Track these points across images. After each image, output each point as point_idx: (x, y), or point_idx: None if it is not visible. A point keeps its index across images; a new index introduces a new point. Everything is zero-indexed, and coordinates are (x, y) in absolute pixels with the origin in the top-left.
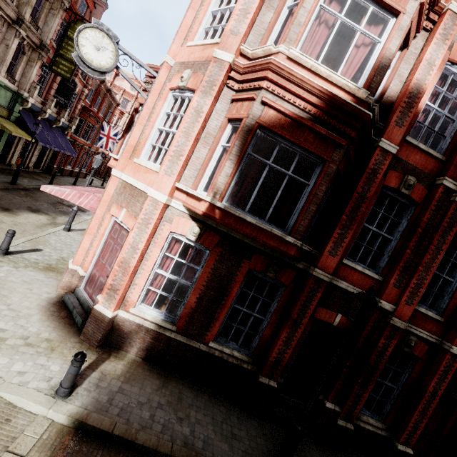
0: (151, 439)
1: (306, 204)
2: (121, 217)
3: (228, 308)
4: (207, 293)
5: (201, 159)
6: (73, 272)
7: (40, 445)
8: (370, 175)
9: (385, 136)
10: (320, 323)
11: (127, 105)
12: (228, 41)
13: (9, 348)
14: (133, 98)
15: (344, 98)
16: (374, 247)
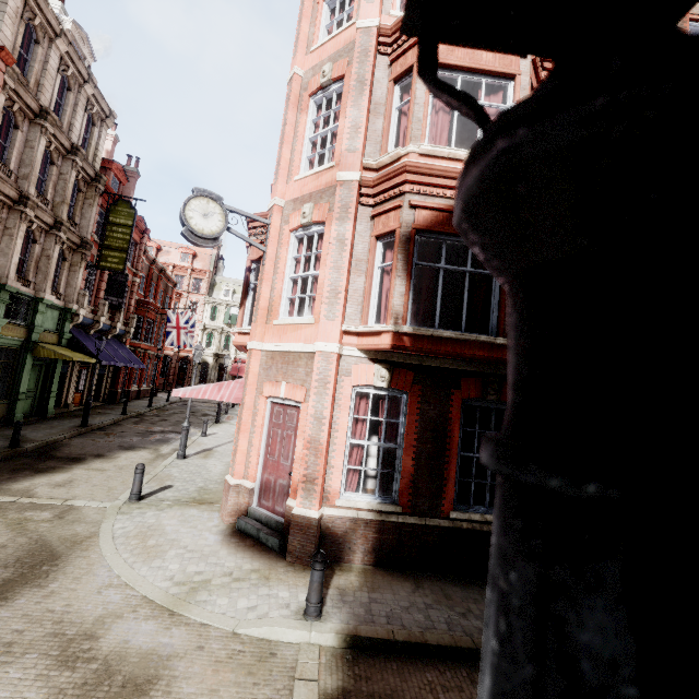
0: (443, 638)
1: (502, 296)
2: (282, 393)
3: (456, 460)
4: (423, 448)
5: (360, 290)
6: (238, 488)
7: (325, 669)
8: None
9: None
10: None
11: (182, 282)
12: (347, 160)
13: (220, 587)
14: (189, 271)
15: None
16: None
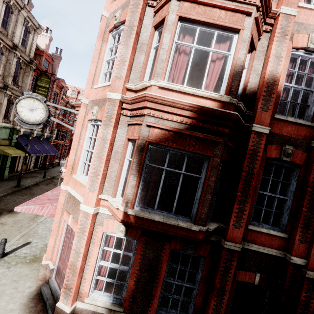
0: None
1: (202, 195)
2: (69, 222)
3: (162, 284)
4: (142, 276)
5: (115, 172)
6: (46, 266)
7: None
8: (251, 155)
9: (256, 121)
10: (243, 283)
11: None
12: (115, 84)
13: None
14: None
15: (211, 106)
16: (273, 208)
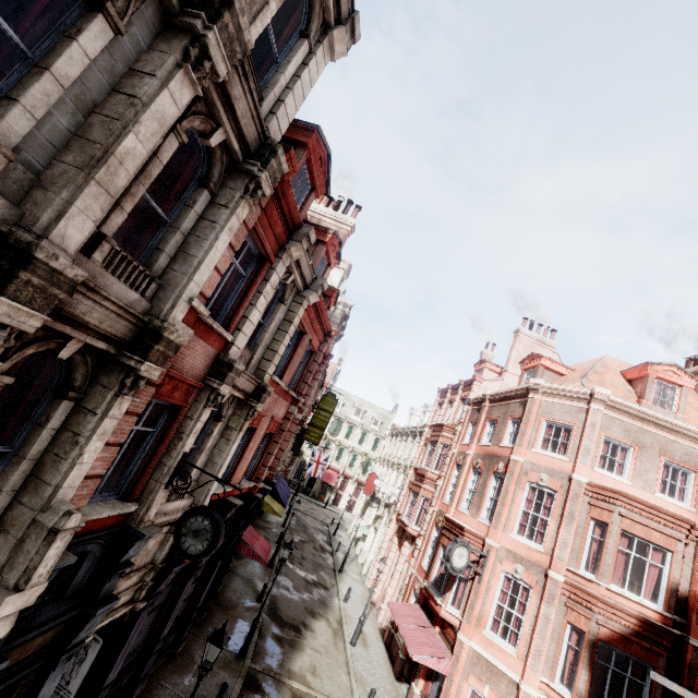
0: None
1: None
2: (485, 693)
3: None
4: None
5: (552, 652)
6: None
7: None
8: (690, 669)
9: (691, 633)
10: None
11: None
12: (557, 564)
13: None
14: None
15: (655, 621)
16: None
